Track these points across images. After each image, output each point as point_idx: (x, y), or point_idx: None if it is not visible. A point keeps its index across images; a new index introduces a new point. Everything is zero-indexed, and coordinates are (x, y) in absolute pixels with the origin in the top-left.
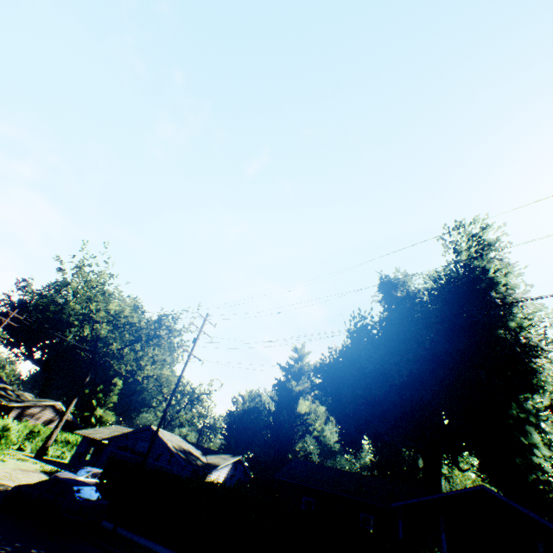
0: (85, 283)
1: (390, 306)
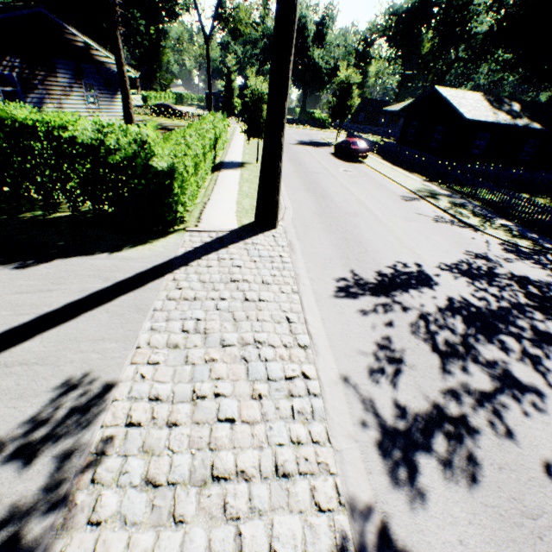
0: None
1: None
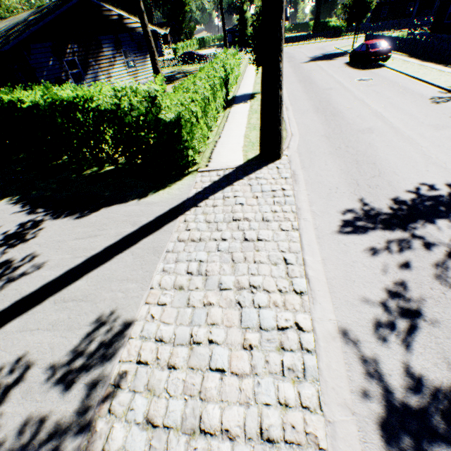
0: None
1: None
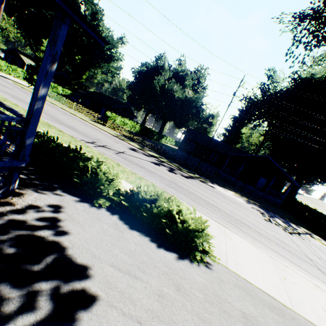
0: None
1: None
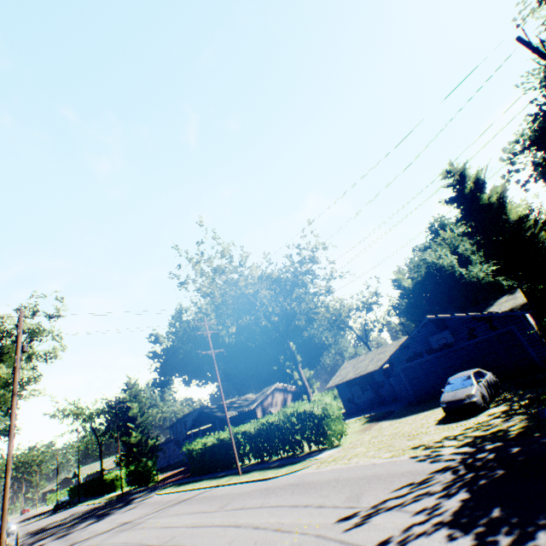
0: (215, 272)
1: None
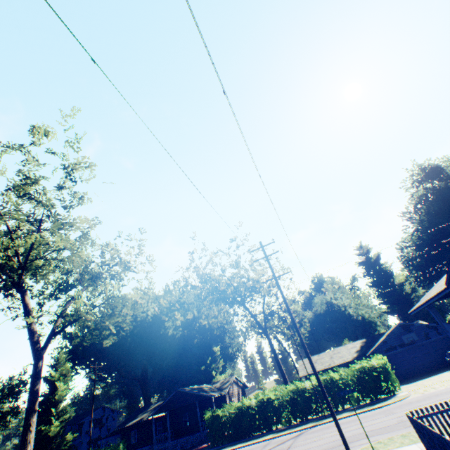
0: (235, 264)
1: (449, 180)
